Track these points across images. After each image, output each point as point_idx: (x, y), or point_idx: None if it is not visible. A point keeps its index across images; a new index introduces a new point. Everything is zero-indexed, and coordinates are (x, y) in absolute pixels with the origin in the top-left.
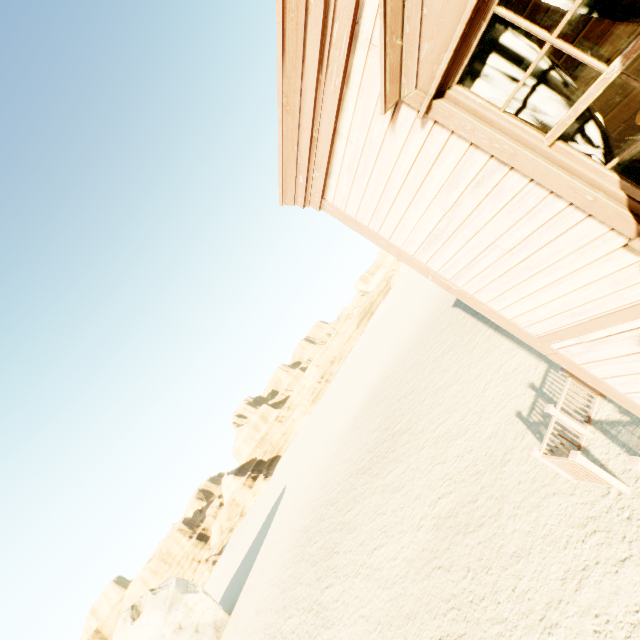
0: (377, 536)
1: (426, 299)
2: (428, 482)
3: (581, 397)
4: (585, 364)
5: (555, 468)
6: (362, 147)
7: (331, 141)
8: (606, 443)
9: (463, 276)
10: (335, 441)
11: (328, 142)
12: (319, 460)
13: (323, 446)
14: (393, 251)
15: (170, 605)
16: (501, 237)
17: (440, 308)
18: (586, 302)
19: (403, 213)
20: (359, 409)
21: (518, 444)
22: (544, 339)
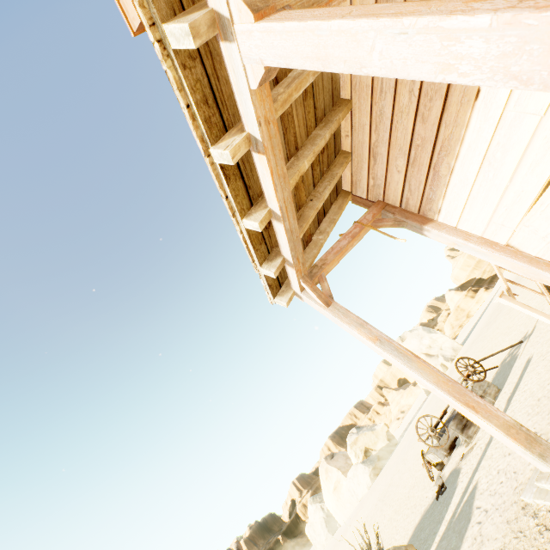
0: None
1: None
2: None
3: None
4: None
5: None
6: None
7: None
8: None
9: None
10: None
11: None
12: None
13: None
14: None
15: (421, 337)
16: None
17: None
18: None
19: None
20: None
21: None
22: None
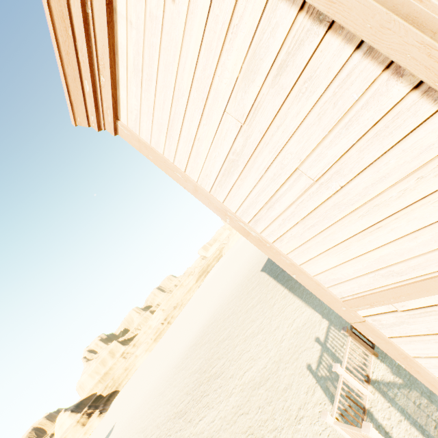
0: None
1: (244, 264)
2: (232, 435)
3: (358, 354)
4: (396, 338)
5: (347, 436)
6: (143, 29)
7: (108, 21)
8: (386, 406)
9: (262, 218)
10: (164, 379)
11: (104, 22)
12: (147, 398)
13: (154, 384)
14: (190, 186)
15: None
16: (308, 159)
17: (252, 271)
18: (412, 256)
19: (196, 131)
20: (187, 350)
21: (310, 399)
22: (351, 303)
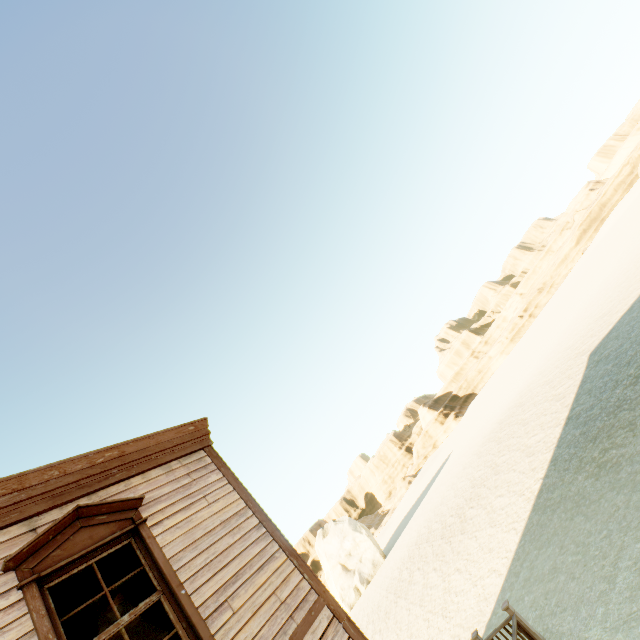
0: (396, 632)
1: (612, 280)
2: (418, 632)
3: None
4: None
5: None
6: None
7: None
8: None
9: None
10: (474, 445)
11: None
12: (463, 455)
13: (473, 437)
14: None
15: (344, 536)
16: None
17: (591, 335)
18: None
19: None
20: (497, 423)
21: None
22: None
